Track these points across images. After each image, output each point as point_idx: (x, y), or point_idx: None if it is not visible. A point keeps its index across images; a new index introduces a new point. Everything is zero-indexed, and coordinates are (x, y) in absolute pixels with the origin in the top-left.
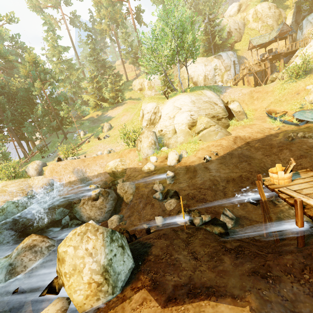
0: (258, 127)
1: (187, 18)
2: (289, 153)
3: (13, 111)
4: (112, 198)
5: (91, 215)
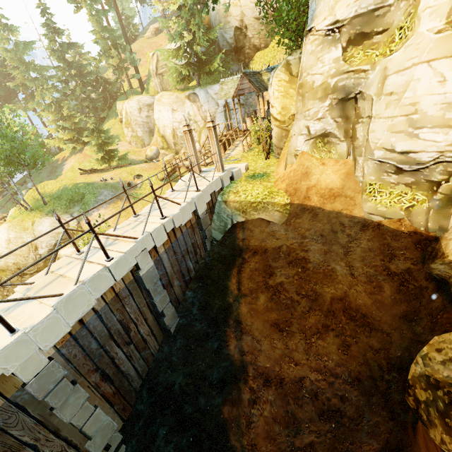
0: None
1: None
2: None
3: None
4: None
5: None
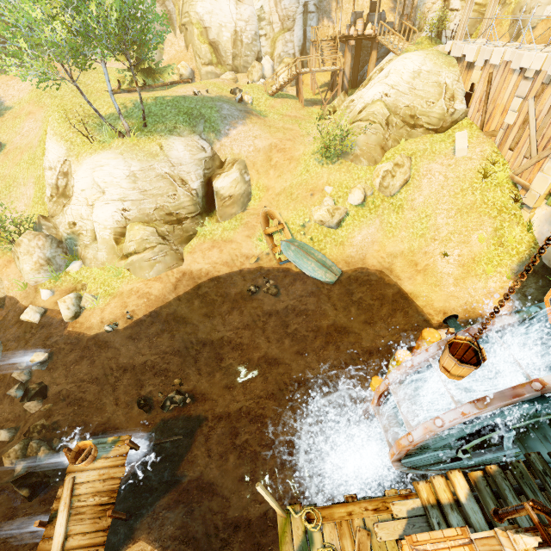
0: (233, 251)
1: None
2: (239, 317)
3: None
4: None
5: None
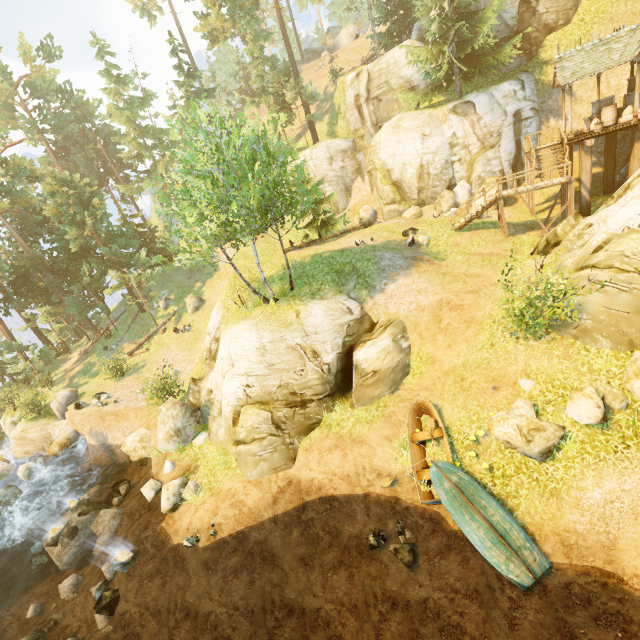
0: (360, 459)
1: (248, 141)
2: (346, 582)
3: (64, 264)
4: (79, 543)
5: (53, 560)
